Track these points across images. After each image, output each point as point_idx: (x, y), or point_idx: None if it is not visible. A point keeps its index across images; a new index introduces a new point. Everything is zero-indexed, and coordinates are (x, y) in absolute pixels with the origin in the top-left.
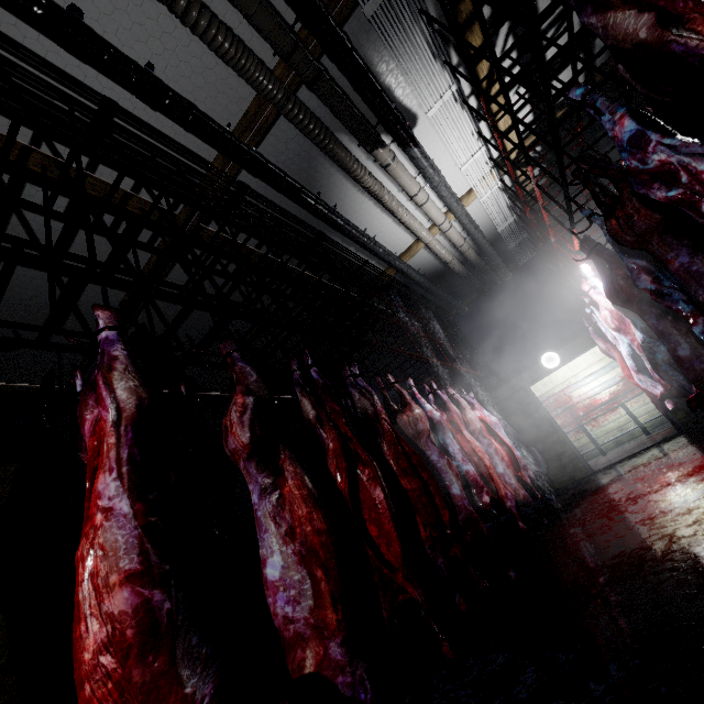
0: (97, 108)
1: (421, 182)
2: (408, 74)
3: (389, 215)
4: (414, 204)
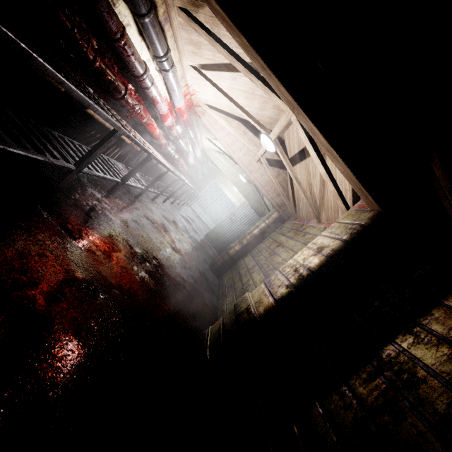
0: None
1: None
2: None
3: None
4: None
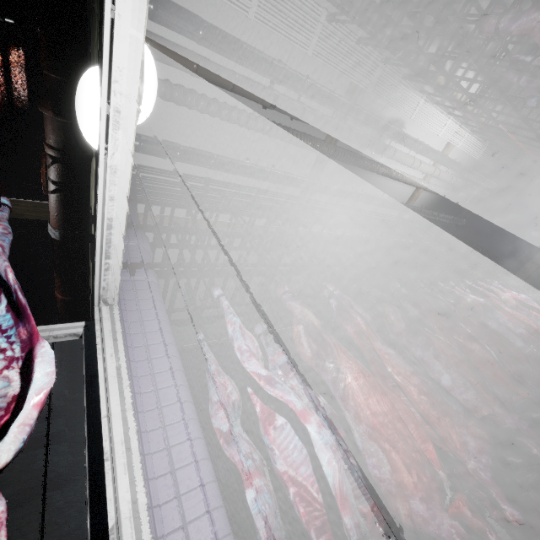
0: (253, 194)
1: (412, 154)
2: (395, 105)
3: (395, 181)
4: (410, 168)
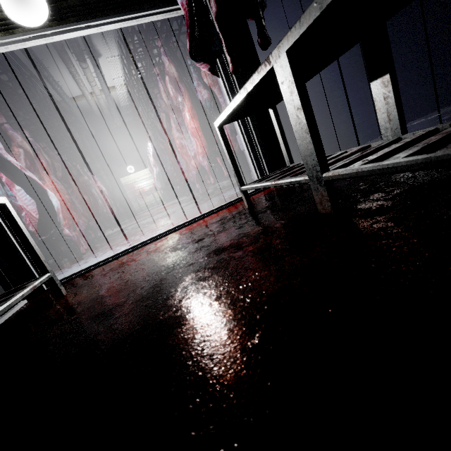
0: None
1: (94, 75)
2: (105, 45)
3: (74, 80)
4: (87, 81)
